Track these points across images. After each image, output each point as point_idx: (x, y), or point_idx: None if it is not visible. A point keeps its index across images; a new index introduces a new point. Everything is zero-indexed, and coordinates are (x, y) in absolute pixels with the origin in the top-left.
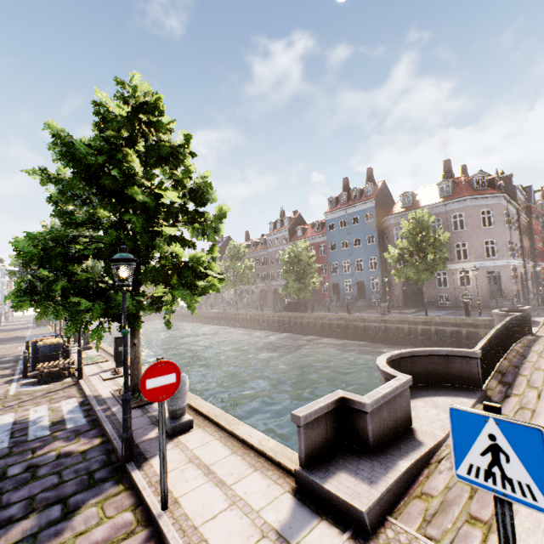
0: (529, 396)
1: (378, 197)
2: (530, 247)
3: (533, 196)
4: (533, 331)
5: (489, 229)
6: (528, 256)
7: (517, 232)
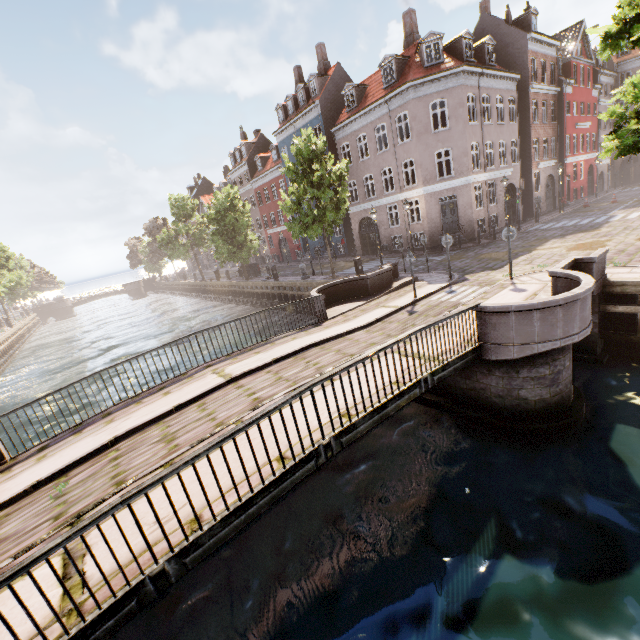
0: (10, 474)
1: (327, 97)
2: (558, 136)
3: (586, 41)
4: (335, 315)
5: (442, 133)
6: (547, 151)
7: (510, 122)
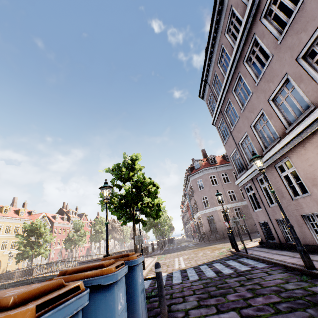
0: None
1: None
2: None
3: None
4: None
5: (202, 190)
6: None
7: None
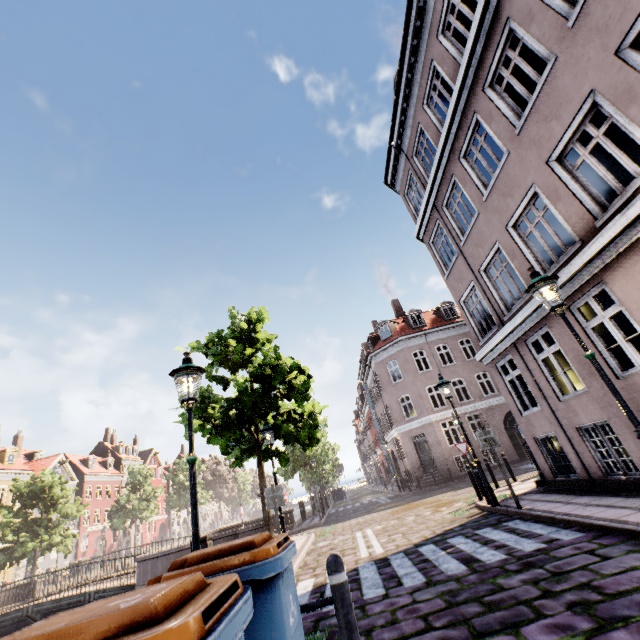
0: None
1: None
2: None
3: None
4: None
5: (399, 384)
6: None
7: None
